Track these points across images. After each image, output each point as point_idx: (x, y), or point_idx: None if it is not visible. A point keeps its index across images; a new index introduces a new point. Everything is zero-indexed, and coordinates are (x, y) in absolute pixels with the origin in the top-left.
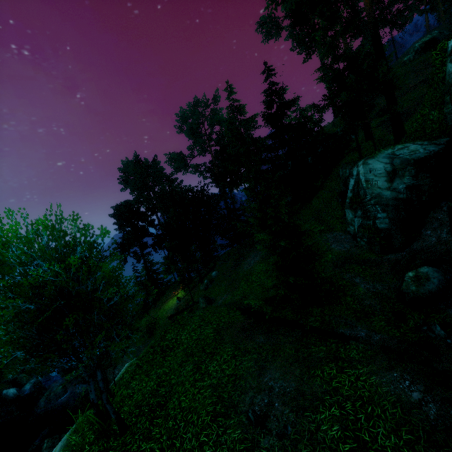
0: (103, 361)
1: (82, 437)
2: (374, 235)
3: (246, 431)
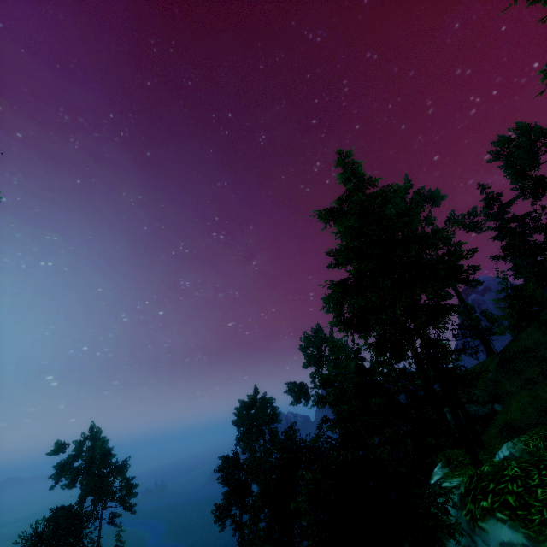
0: None
1: None
2: None
3: None
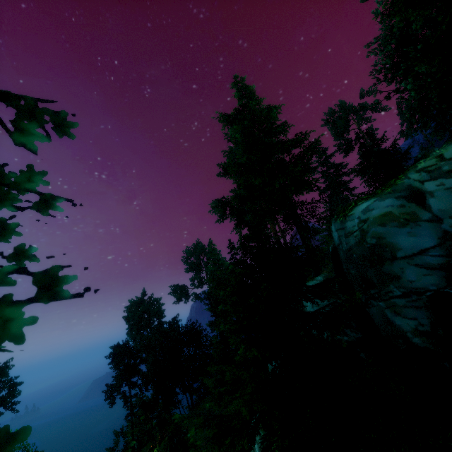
0: None
1: None
2: None
3: None
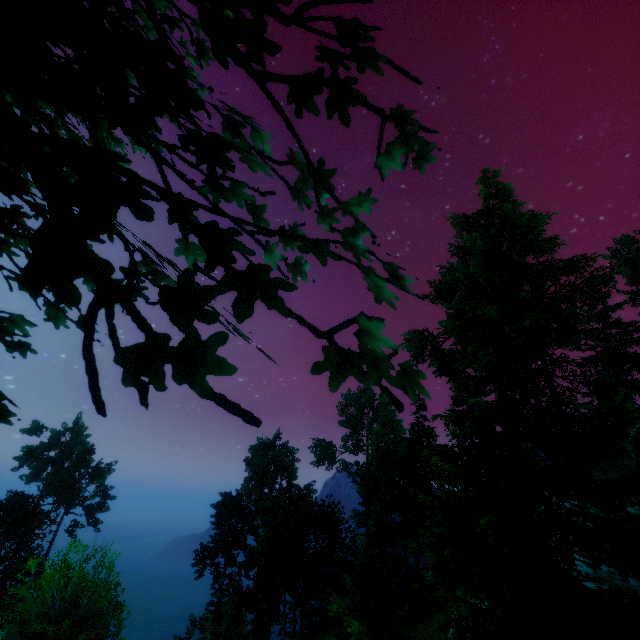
0: None
1: None
2: None
3: None
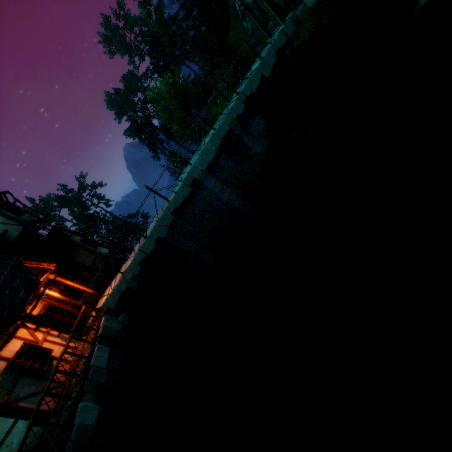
0: None
1: None
2: None
3: None
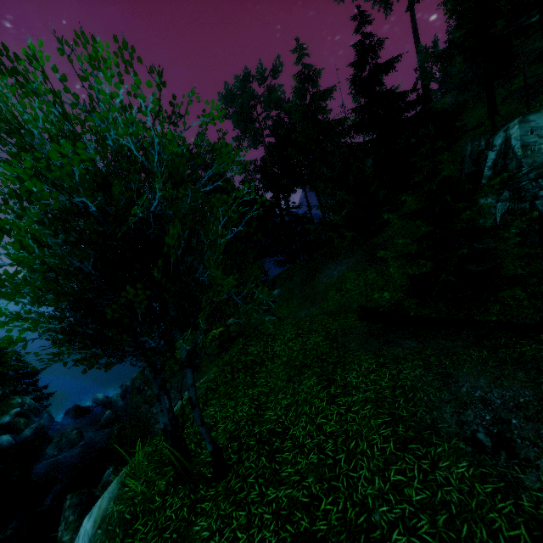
0: (134, 397)
1: (145, 484)
2: (531, 222)
3: (479, 463)
